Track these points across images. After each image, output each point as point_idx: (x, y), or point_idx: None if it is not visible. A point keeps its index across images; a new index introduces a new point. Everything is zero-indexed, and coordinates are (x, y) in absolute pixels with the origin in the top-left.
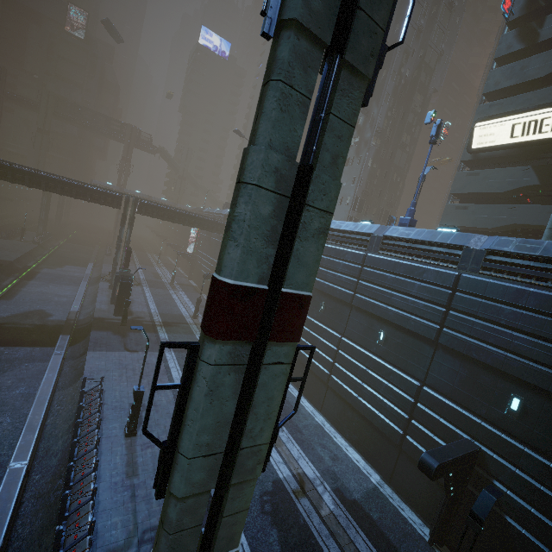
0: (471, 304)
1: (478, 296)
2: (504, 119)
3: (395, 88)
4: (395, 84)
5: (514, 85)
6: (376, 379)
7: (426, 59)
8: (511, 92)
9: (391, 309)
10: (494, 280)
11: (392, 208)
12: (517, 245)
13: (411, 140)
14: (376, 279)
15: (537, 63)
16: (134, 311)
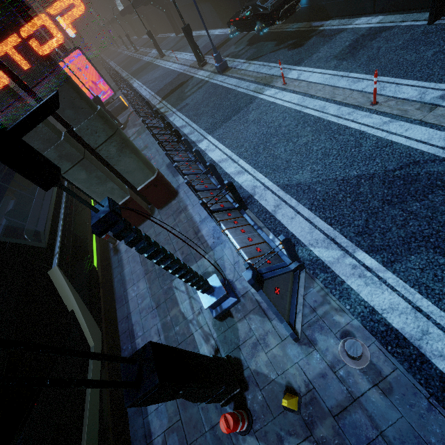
0: None
1: None
2: None
3: None
4: None
5: None
6: None
7: None
8: None
9: None
10: None
11: None
12: None
13: None
14: None
15: None
16: None
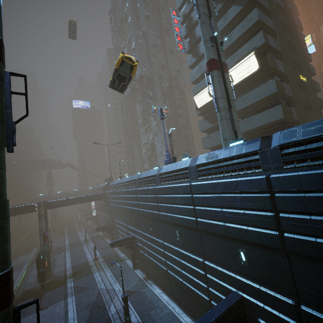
0: (200, 199)
1: (202, 193)
2: (203, 91)
3: (162, 93)
4: (161, 92)
5: (201, 75)
6: (185, 265)
7: (172, 76)
8: (202, 78)
9: (174, 216)
10: (203, 182)
11: (191, 145)
12: (206, 157)
13: (183, 111)
14: (163, 200)
15: (204, 63)
16: (54, 273)
